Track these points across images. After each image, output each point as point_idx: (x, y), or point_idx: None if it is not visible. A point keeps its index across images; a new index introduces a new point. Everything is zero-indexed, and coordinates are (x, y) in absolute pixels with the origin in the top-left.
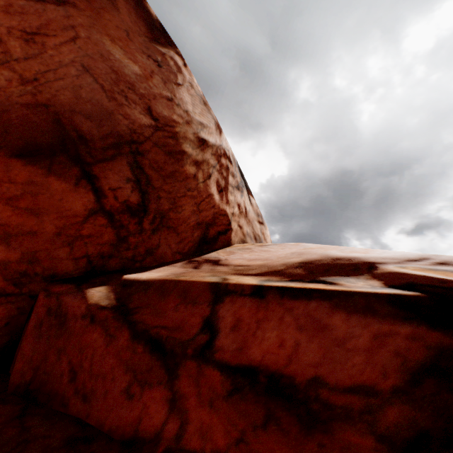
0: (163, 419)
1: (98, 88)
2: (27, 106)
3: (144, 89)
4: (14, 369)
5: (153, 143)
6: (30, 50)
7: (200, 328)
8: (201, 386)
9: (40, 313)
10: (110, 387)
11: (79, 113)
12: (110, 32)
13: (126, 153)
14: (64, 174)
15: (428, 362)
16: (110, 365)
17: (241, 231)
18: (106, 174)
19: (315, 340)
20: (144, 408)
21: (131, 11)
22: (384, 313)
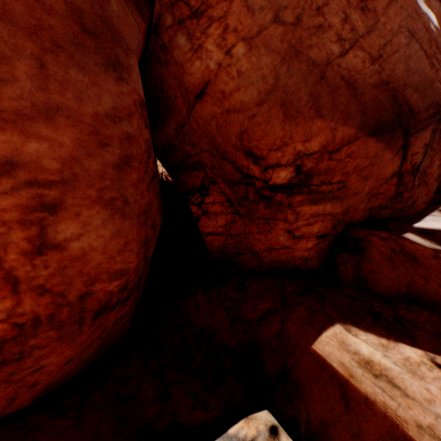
0: None
1: (422, 55)
2: (375, 86)
3: None
4: (378, 285)
5: None
6: (367, 21)
7: None
8: None
9: (384, 252)
10: None
11: (408, 86)
12: None
13: (434, 122)
14: (393, 146)
15: None
16: None
17: None
18: (414, 142)
19: None
20: None
21: None
22: None
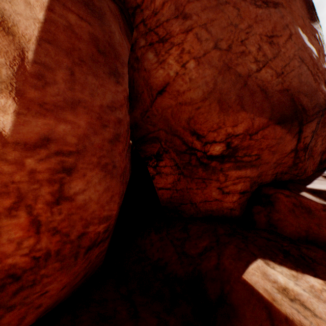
0: None
1: (309, 73)
2: (279, 92)
3: (320, 67)
4: (285, 229)
5: None
6: (273, 51)
7: None
8: None
9: (288, 205)
10: None
11: (301, 93)
12: (298, 23)
13: (318, 116)
14: (292, 132)
15: None
16: None
17: None
18: (305, 129)
19: None
20: None
21: None
22: None
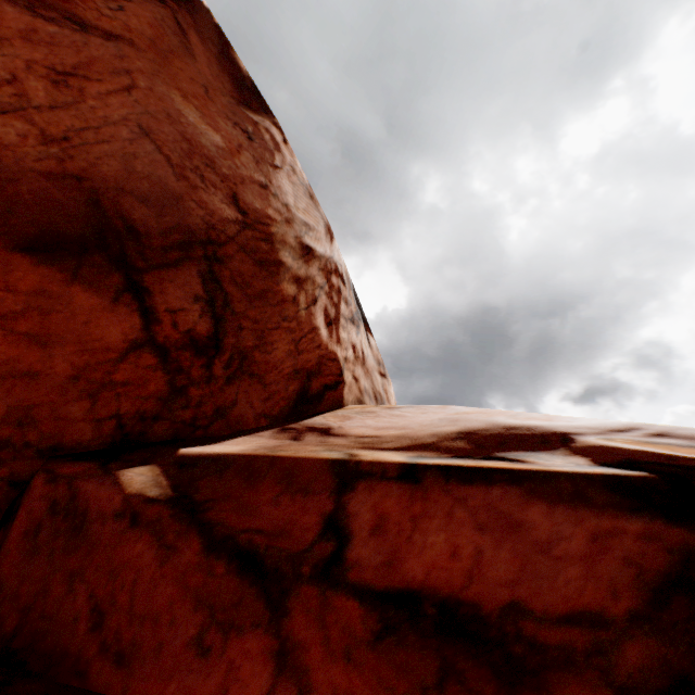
0: (267, 687)
1: (162, 160)
2: (49, 176)
3: (227, 168)
4: None
5: (239, 246)
6: (60, 96)
7: (319, 532)
8: (329, 627)
9: (36, 511)
10: (167, 637)
11: (130, 193)
12: (182, 86)
13: (197, 258)
14: (97, 283)
15: (673, 572)
16: (167, 598)
17: (356, 385)
18: (164, 287)
19: (505, 544)
20: (230, 669)
21: (212, 61)
22: (602, 503)
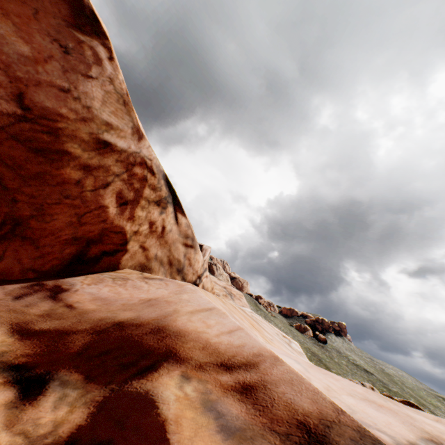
0: None
1: None
2: None
3: (24, 72)
4: None
5: (10, 135)
6: None
7: None
8: None
9: None
10: None
11: None
12: (8, 6)
13: None
14: None
15: None
16: None
17: (143, 253)
18: None
19: None
20: None
21: None
22: None
